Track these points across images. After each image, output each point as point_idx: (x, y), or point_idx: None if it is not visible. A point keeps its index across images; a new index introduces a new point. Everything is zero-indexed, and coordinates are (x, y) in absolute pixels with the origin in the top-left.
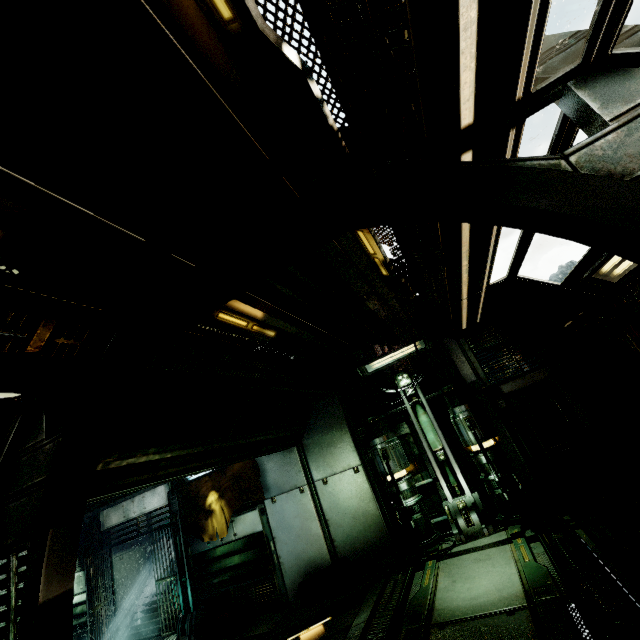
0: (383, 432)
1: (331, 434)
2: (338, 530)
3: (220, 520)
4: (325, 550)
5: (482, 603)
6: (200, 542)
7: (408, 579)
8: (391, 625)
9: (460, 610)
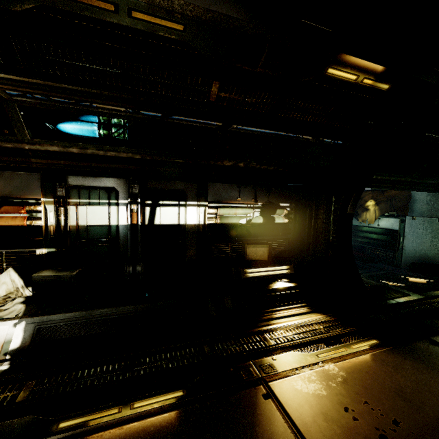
0: None
1: None
2: None
3: (371, 215)
4: None
5: None
6: (355, 221)
7: None
8: None
9: None
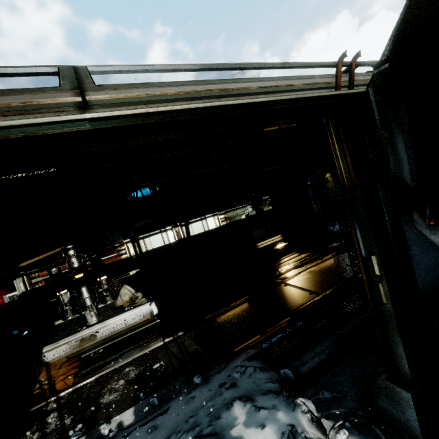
0: None
1: None
2: None
3: (331, 184)
4: None
5: None
6: (322, 191)
7: None
8: None
9: None
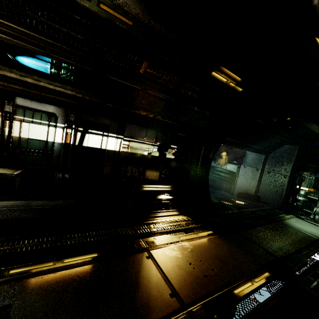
0: (309, 171)
1: (283, 159)
2: (263, 188)
3: (223, 161)
4: (254, 190)
5: (302, 229)
6: (214, 163)
7: (280, 212)
8: (267, 214)
9: (292, 226)
